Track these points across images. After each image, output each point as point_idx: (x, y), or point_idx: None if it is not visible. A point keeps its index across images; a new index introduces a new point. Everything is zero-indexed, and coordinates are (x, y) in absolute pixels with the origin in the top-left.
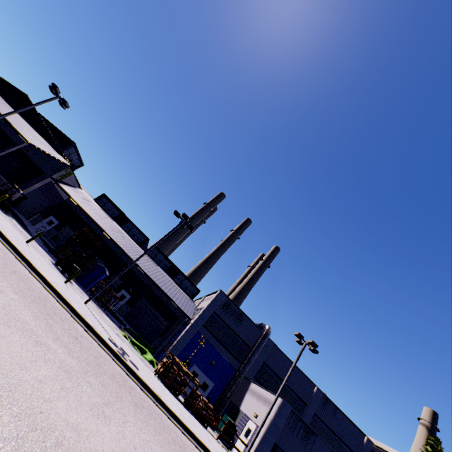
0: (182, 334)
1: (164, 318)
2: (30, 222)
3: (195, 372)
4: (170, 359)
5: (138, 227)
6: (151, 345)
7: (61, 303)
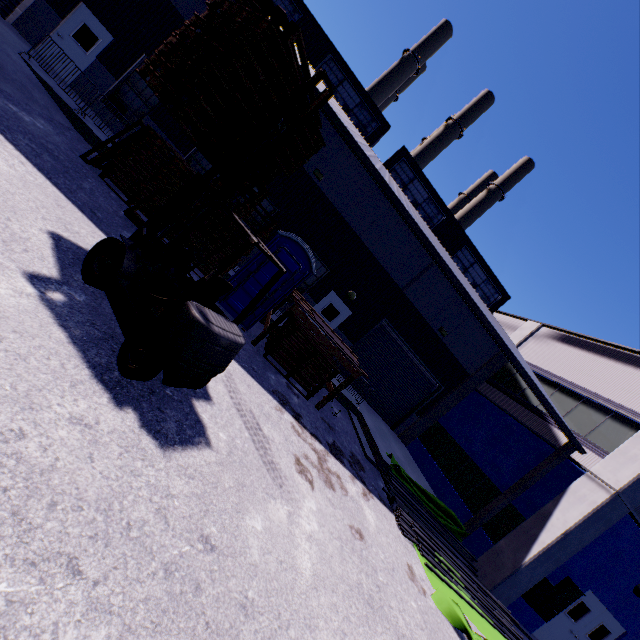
0: (578, 520)
1: (432, 375)
2: (19, 32)
3: (582, 604)
4: (528, 583)
5: (357, 80)
6: (397, 428)
7: None
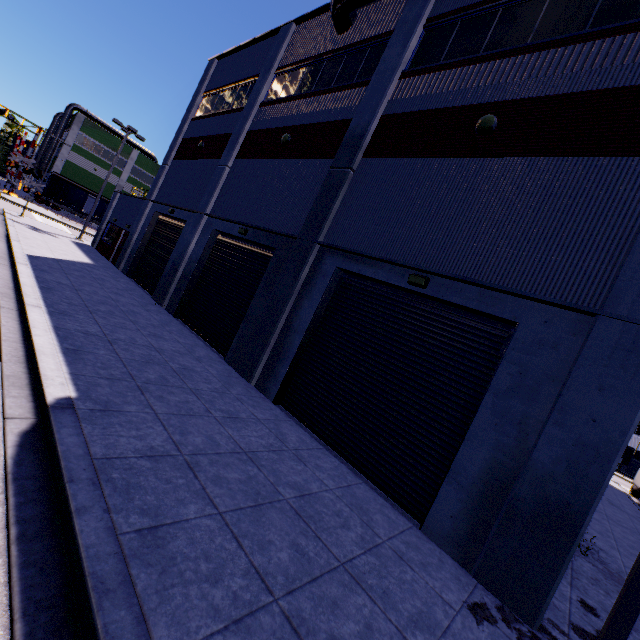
0: None
1: None
2: None
3: None
4: None
5: None
6: None
7: (627, 481)
